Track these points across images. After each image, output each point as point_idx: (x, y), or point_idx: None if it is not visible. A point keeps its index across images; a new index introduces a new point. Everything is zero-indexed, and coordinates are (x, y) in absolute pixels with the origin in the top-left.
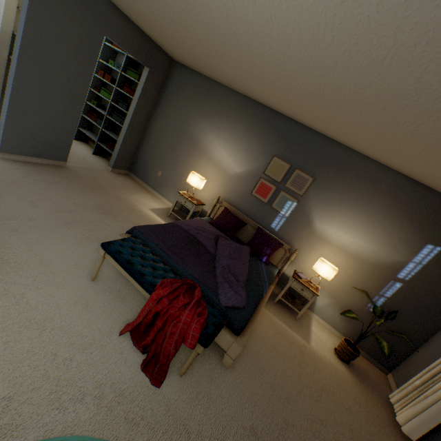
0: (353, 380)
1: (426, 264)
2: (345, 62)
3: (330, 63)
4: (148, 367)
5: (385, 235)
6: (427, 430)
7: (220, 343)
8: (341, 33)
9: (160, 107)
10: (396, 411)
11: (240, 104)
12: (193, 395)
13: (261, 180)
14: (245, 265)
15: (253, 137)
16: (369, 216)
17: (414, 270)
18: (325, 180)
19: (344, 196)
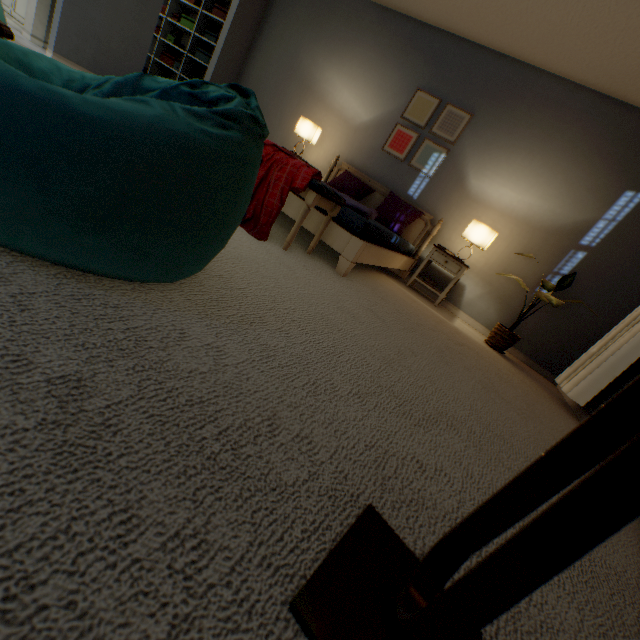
0: (508, 364)
1: (622, 221)
2: None
3: None
4: (246, 227)
5: (567, 185)
6: (601, 388)
7: (335, 246)
8: None
9: (261, 40)
10: (562, 386)
11: (374, 20)
12: (300, 264)
13: (398, 127)
14: None
15: (390, 66)
16: (547, 160)
17: (604, 231)
18: (488, 117)
19: (512, 136)
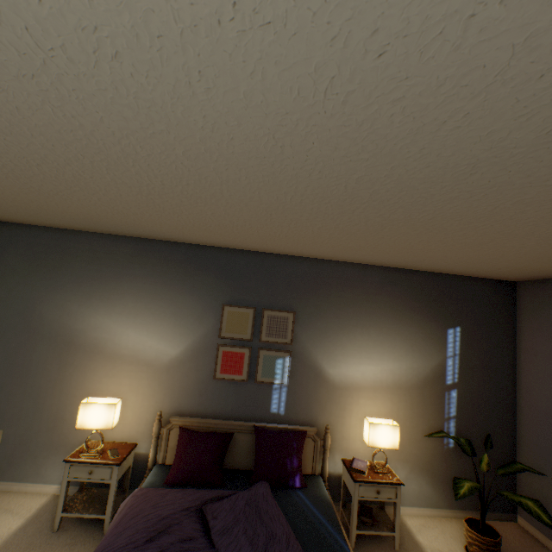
0: None
1: (460, 353)
2: (356, 142)
3: (321, 152)
4: None
5: (407, 341)
6: None
7: None
8: (373, 80)
9: None
10: None
11: (133, 251)
12: None
13: (221, 348)
14: (293, 544)
15: (178, 291)
16: (380, 327)
17: (455, 365)
18: (309, 309)
19: (341, 318)
